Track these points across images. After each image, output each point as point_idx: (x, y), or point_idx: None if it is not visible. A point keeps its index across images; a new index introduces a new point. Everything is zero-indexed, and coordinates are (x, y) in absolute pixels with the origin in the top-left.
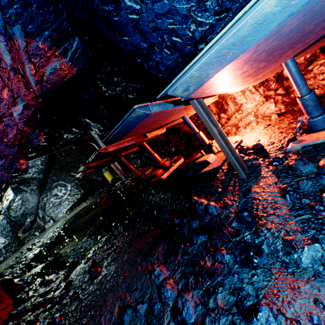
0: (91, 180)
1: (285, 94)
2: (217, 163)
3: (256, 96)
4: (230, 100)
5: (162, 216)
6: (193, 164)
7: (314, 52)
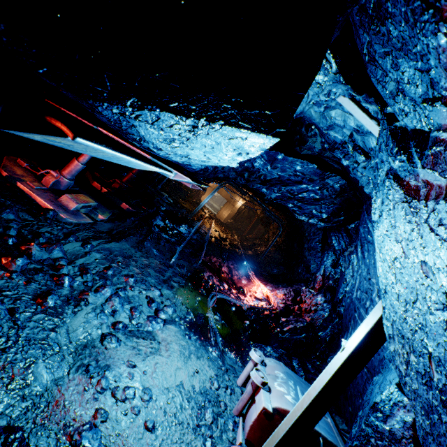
0: None
1: None
2: None
3: None
4: None
5: None
6: None
7: None
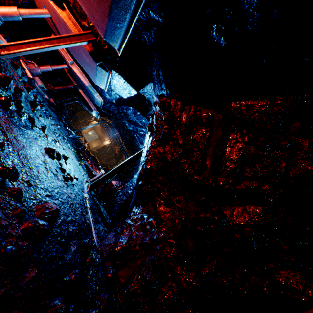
0: None
1: None
2: None
3: None
4: None
5: None
6: None
7: None
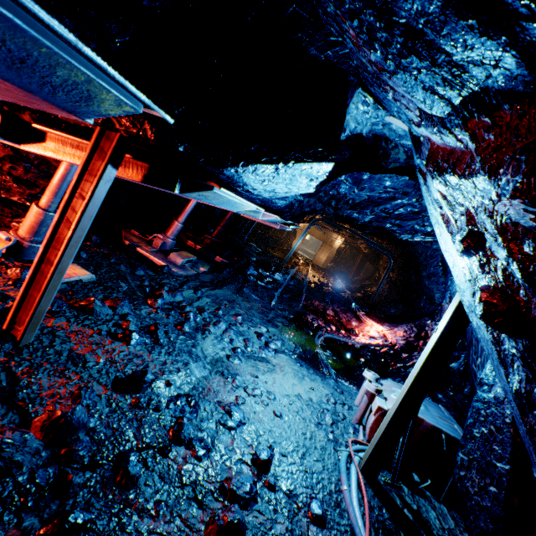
0: None
1: None
2: None
3: None
4: None
5: None
6: None
7: None
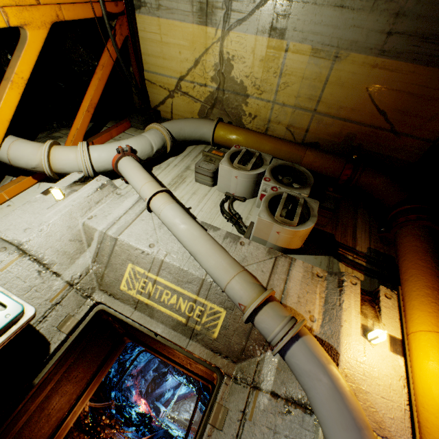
0: None
1: None
2: None
3: None
4: None
5: None
6: None
7: None
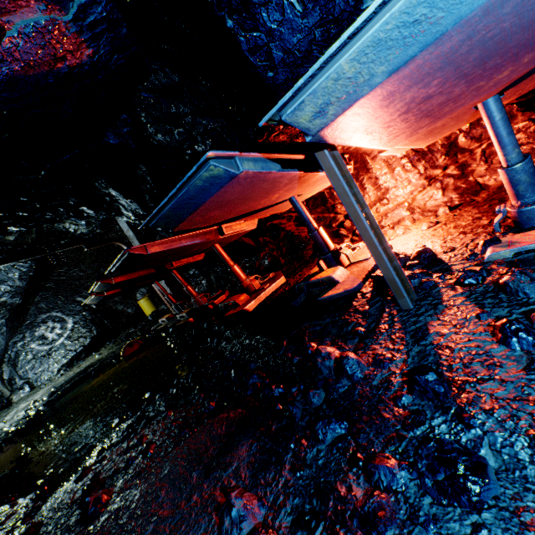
0: (113, 311)
1: (460, 176)
2: (352, 283)
3: (412, 177)
4: (369, 181)
5: (246, 379)
6: (305, 285)
7: (508, 108)
